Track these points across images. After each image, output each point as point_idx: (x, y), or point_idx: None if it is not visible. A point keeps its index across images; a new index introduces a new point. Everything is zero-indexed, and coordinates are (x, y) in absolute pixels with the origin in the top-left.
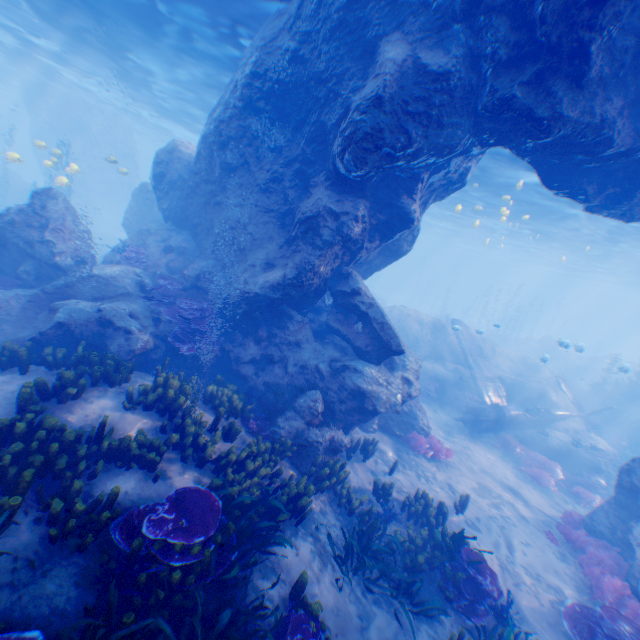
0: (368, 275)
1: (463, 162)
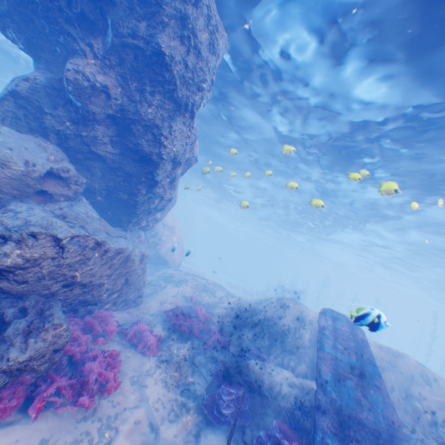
0: (135, 189)
1: (133, 23)
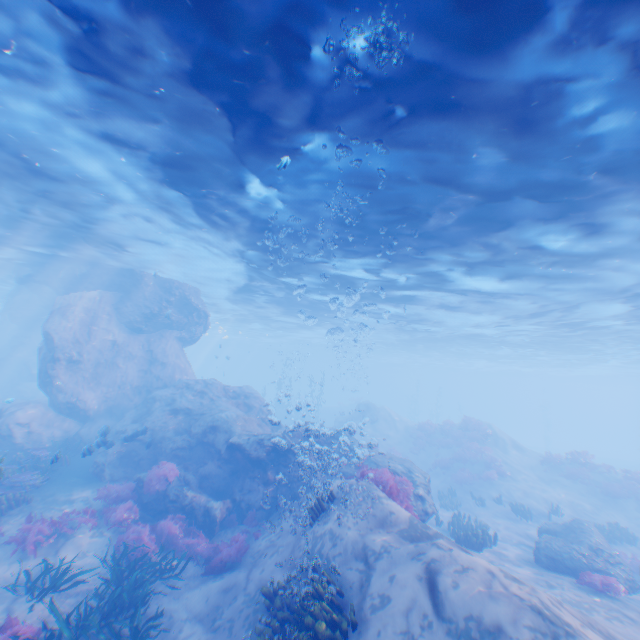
0: None
1: None
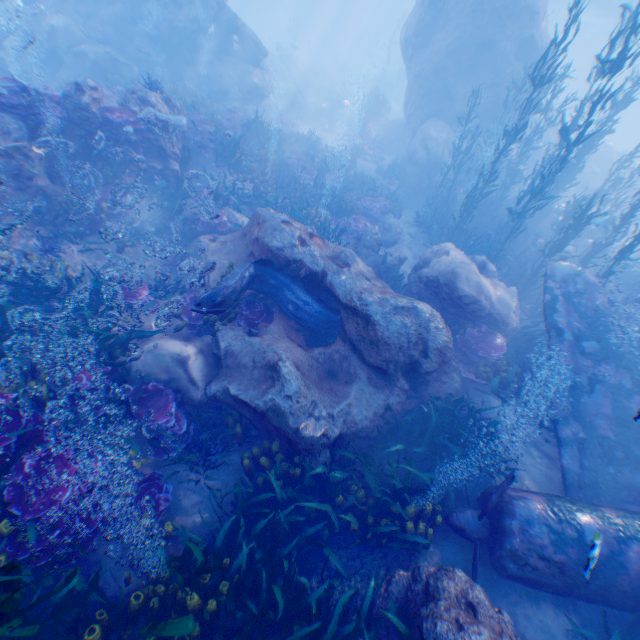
0: None
1: None
